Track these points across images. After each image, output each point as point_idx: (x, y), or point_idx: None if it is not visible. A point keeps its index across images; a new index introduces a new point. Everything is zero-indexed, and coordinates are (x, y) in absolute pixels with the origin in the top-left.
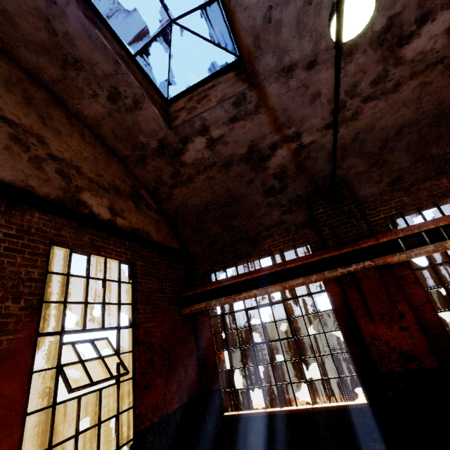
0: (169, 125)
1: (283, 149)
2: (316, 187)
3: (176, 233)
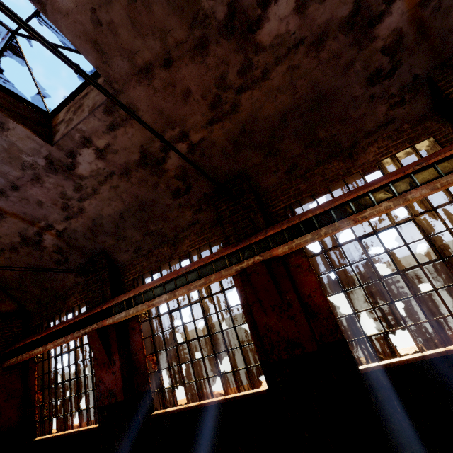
0: None
1: (47, 235)
2: (89, 257)
3: (10, 296)
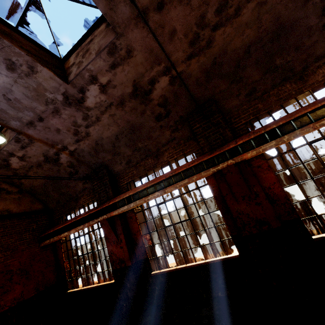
0: None
1: (63, 154)
2: (93, 169)
3: (38, 199)
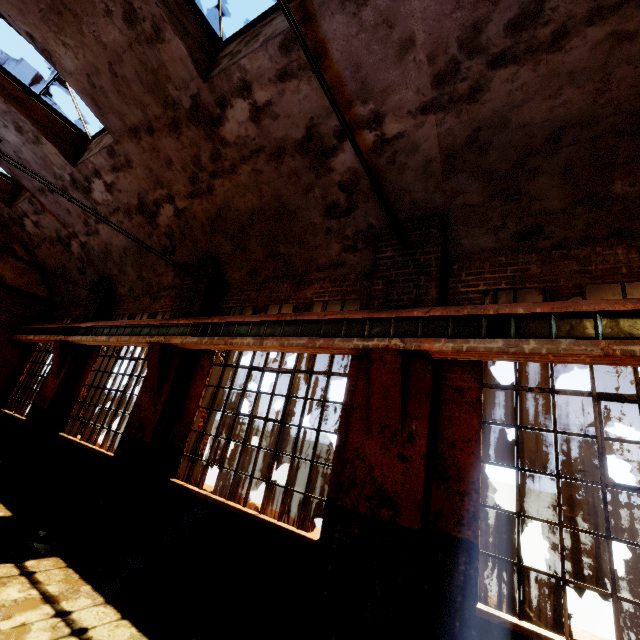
0: (10, 205)
1: (75, 242)
2: (100, 277)
3: (47, 283)
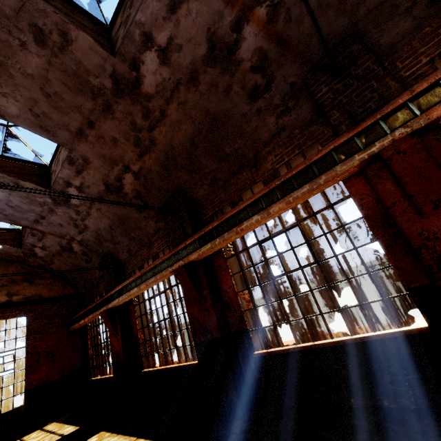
0: (20, 246)
1: (74, 244)
2: (103, 257)
3: (70, 284)
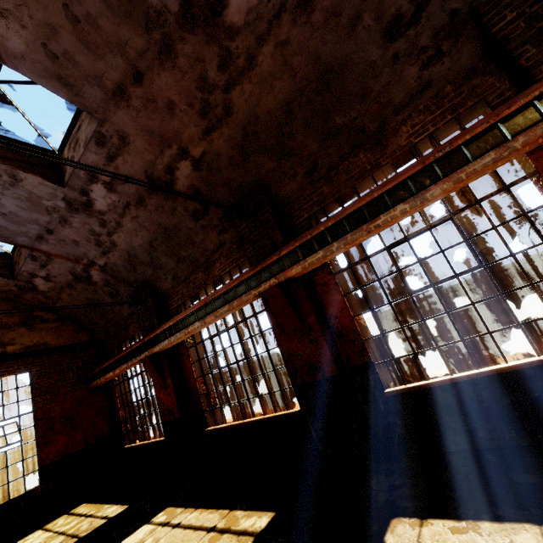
0: (12, 277)
1: (93, 270)
2: (135, 287)
3: (83, 328)
